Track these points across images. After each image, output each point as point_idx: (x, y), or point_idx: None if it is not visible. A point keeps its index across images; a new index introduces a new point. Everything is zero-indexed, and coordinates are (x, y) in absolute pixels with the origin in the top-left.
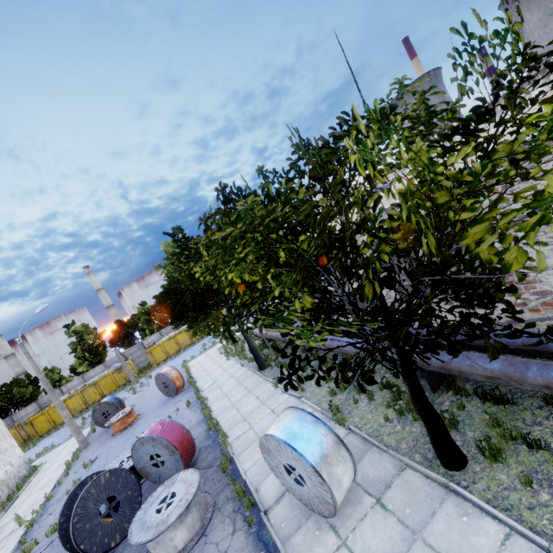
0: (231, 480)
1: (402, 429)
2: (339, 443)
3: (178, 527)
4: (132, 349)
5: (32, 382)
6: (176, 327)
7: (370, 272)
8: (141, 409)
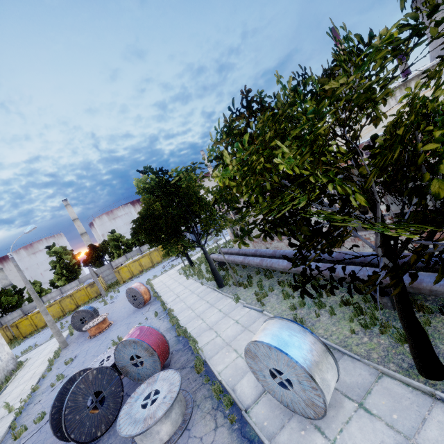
0: (206, 381)
1: (369, 340)
2: (326, 351)
3: (163, 422)
4: (102, 268)
5: (17, 292)
6: (151, 247)
7: (442, 167)
8: (112, 318)
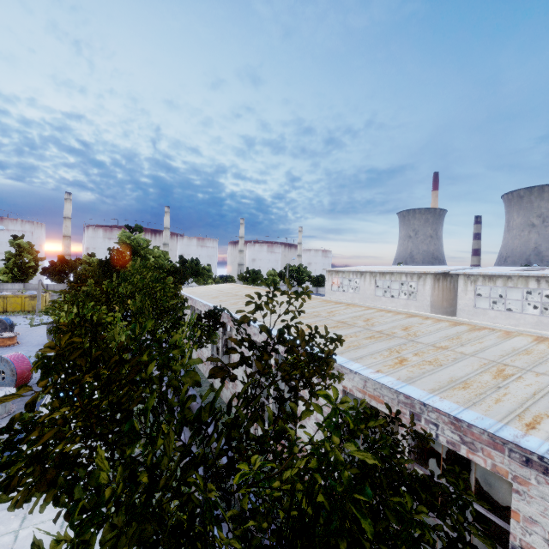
0: None
1: None
2: None
3: None
4: (57, 286)
5: None
6: None
7: None
8: (23, 339)
